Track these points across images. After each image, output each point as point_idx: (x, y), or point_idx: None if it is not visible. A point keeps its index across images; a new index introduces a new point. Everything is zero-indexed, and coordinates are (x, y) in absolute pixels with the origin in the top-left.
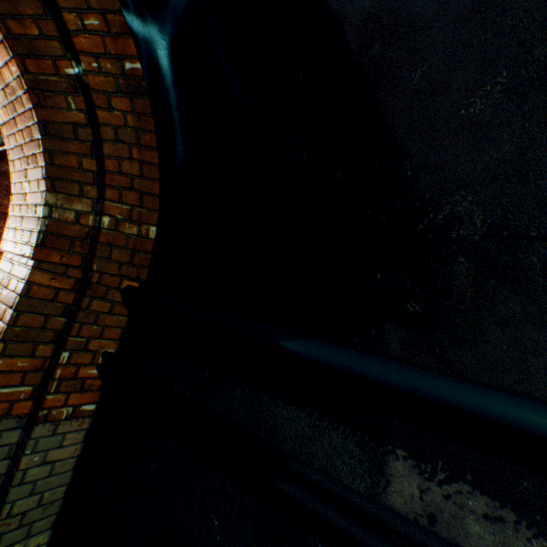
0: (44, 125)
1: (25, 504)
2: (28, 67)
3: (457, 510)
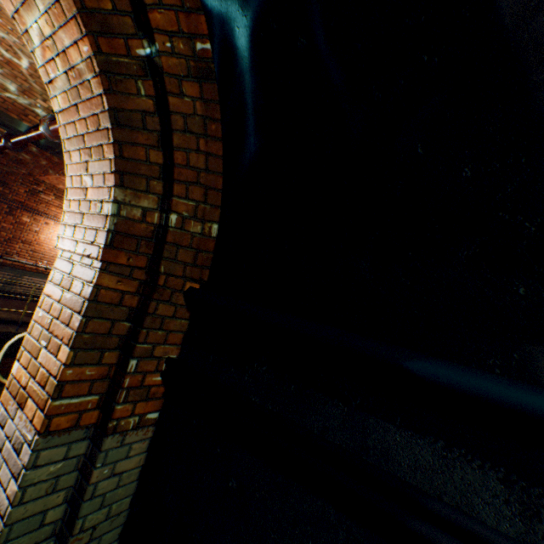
0: (114, 113)
1: (95, 518)
2: (101, 46)
3: None
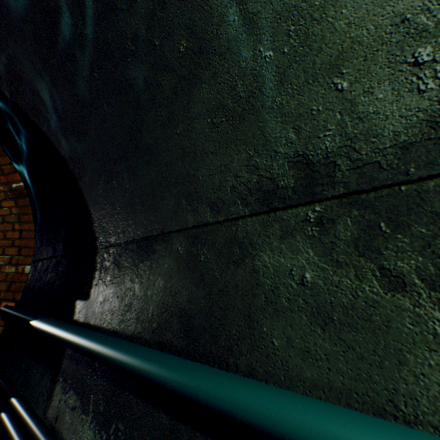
0: None
1: None
2: None
3: (66, 408)
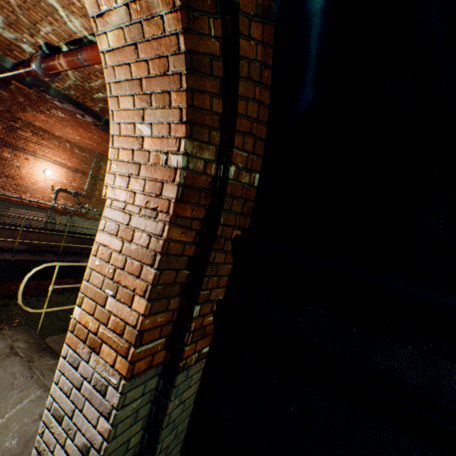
0: (189, 56)
1: (168, 439)
2: None
3: None
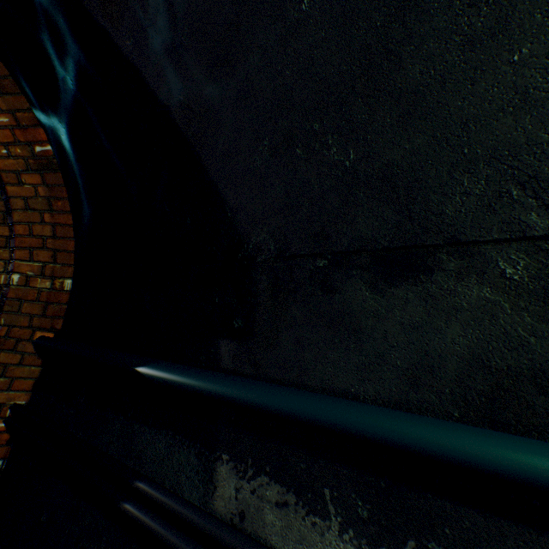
0: None
1: None
2: None
3: (259, 503)
